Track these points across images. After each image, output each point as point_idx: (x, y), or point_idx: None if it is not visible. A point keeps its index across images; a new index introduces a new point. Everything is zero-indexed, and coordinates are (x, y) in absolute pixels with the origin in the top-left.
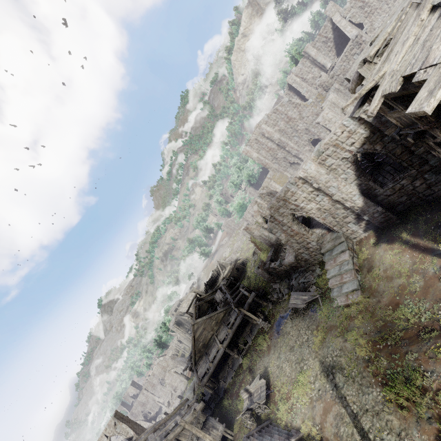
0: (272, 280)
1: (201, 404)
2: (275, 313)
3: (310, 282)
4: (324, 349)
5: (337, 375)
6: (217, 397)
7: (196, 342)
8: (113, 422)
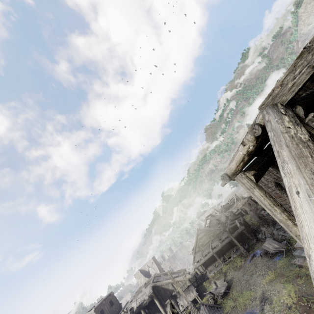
0: (261, 223)
1: (189, 275)
2: (255, 247)
3: (287, 237)
4: (269, 285)
5: (267, 304)
6: (202, 278)
7: (197, 240)
8: (151, 260)
